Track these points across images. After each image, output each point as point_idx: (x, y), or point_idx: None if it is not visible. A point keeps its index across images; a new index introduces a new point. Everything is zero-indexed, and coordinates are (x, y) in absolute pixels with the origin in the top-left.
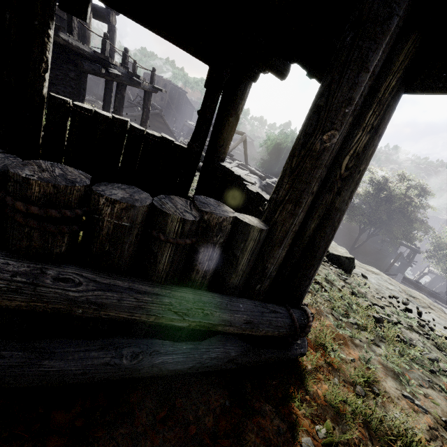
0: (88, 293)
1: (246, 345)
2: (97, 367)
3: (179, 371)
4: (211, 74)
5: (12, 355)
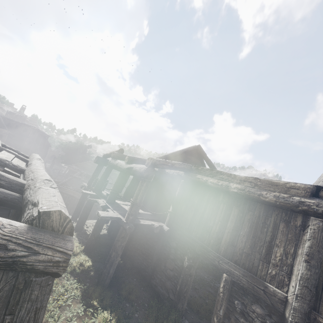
0: None
1: None
2: None
3: None
4: None
5: None
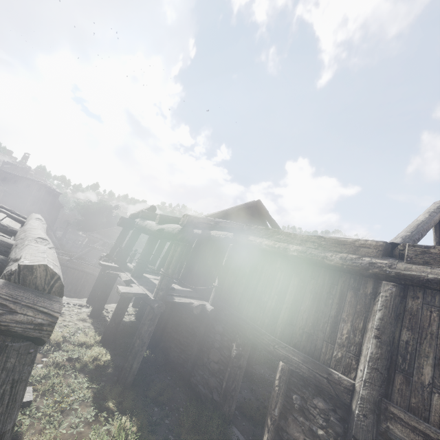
0: None
1: None
2: None
3: None
4: None
5: None
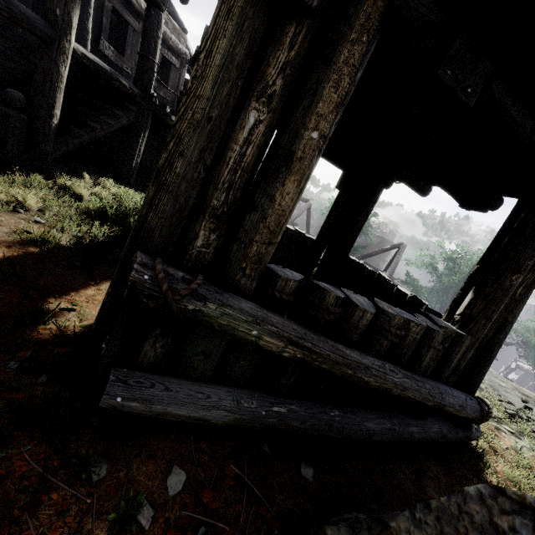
0: (401, 379)
1: (449, 424)
2: (386, 429)
3: (418, 439)
4: (347, 180)
5: (352, 417)
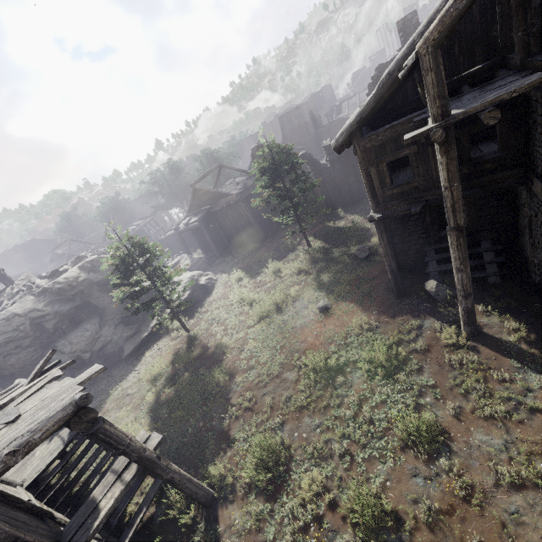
0: None
1: None
2: None
3: None
4: None
5: None
